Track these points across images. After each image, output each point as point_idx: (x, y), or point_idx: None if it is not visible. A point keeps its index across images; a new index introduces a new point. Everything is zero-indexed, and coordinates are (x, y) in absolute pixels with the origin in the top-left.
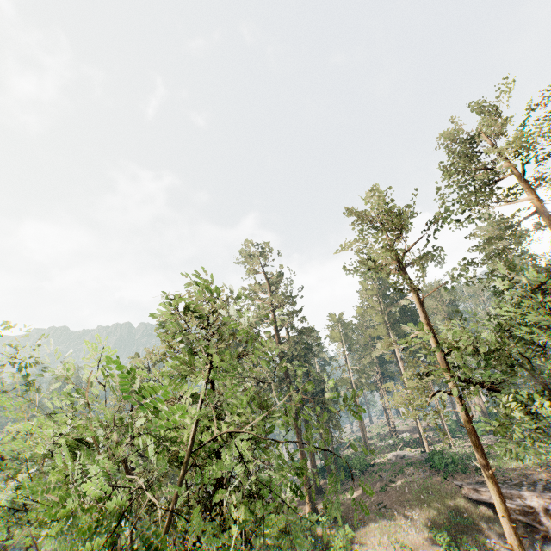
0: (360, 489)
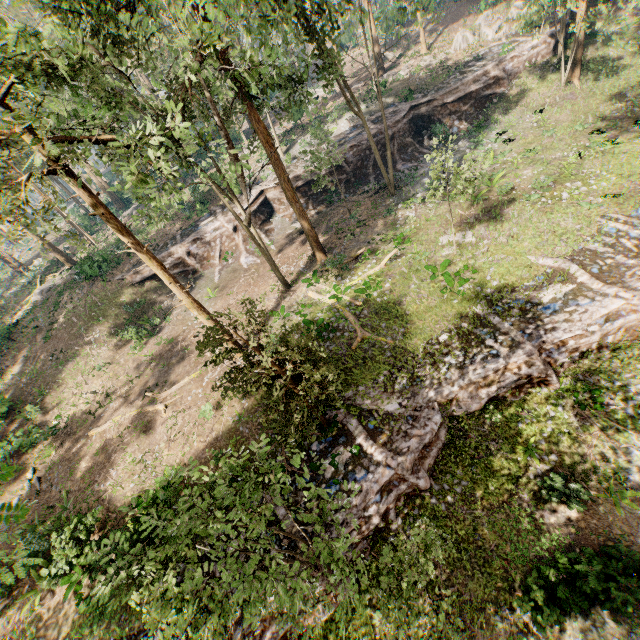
0: (21, 359)
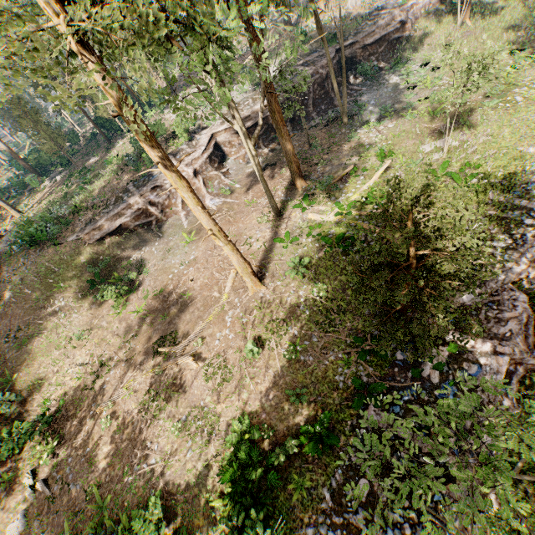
0: None
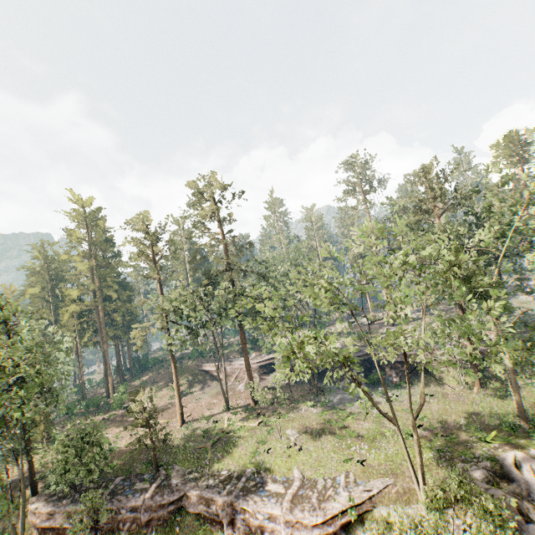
0: (149, 376)
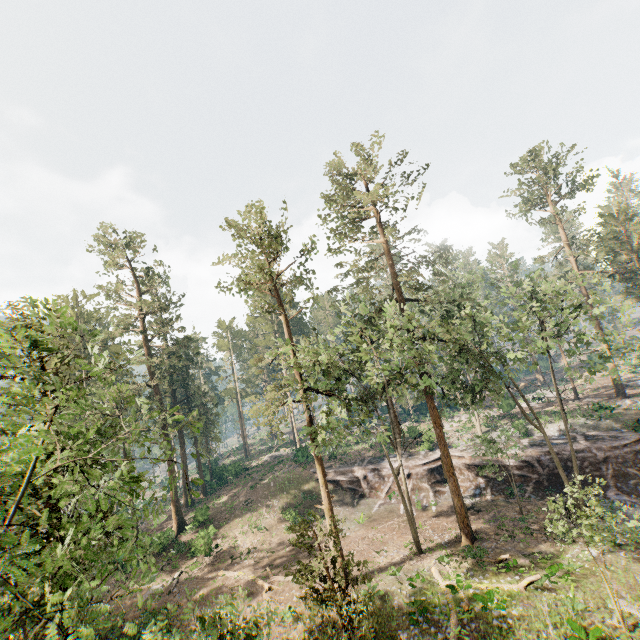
0: (232, 492)
